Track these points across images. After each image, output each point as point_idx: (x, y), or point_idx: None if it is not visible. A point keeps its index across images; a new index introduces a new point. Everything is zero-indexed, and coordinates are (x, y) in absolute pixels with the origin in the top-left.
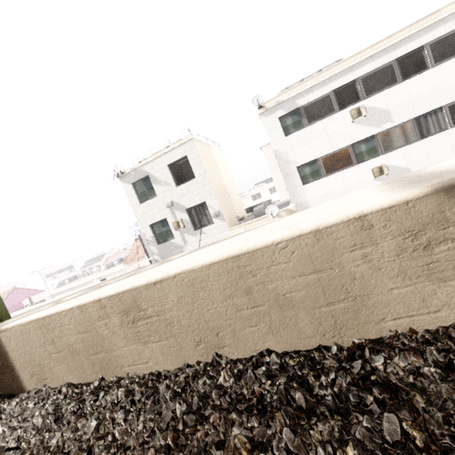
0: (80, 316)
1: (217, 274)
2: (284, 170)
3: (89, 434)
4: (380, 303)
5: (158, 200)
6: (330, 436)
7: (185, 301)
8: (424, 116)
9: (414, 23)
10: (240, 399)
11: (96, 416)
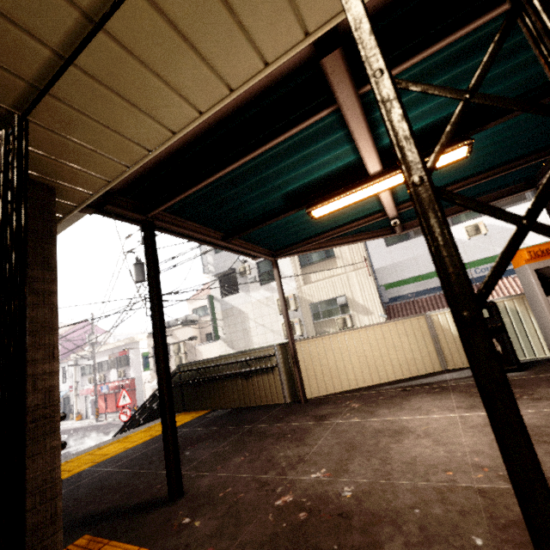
0: None
1: None
2: None
3: None
4: None
5: None
6: None
7: None
8: None
9: None
10: None
11: None
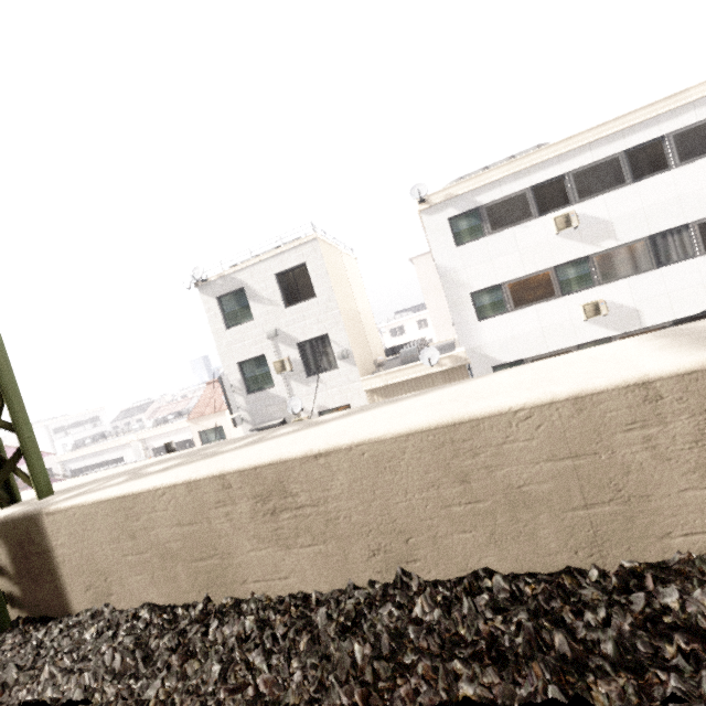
0: (187, 499)
1: (417, 449)
2: (451, 296)
3: (210, 685)
4: (666, 509)
5: (255, 326)
6: (621, 702)
7: (363, 486)
8: (662, 236)
9: (652, 104)
10: (456, 642)
11: (218, 658)
